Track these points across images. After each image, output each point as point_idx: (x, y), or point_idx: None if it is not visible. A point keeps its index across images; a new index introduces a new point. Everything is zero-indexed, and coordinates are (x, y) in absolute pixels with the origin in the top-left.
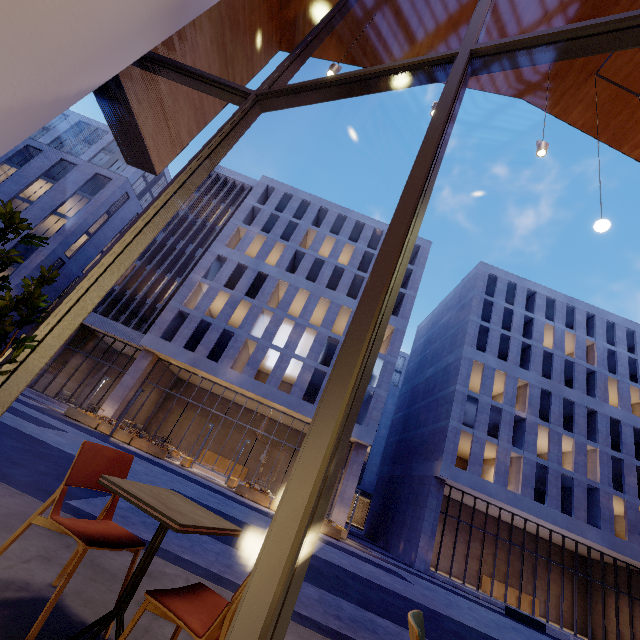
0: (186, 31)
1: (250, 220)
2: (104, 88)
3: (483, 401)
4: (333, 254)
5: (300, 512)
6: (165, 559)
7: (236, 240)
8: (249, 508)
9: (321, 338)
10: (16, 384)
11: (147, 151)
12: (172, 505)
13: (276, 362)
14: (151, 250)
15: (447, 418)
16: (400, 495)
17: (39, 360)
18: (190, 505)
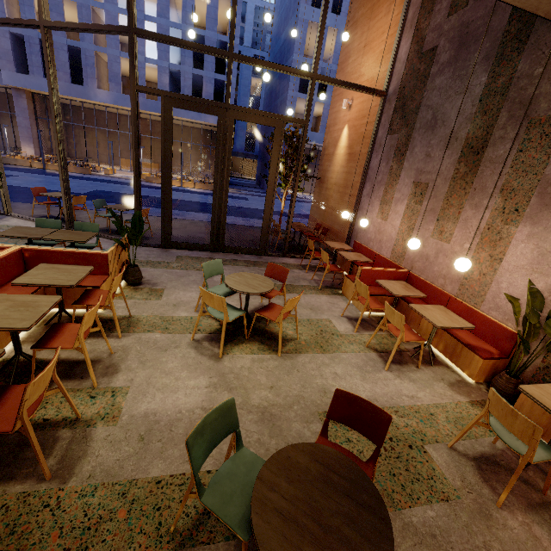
0: None
1: None
2: None
3: None
4: None
5: (64, 191)
6: None
7: None
8: (152, 188)
9: (163, 32)
10: (4, 180)
11: None
12: (57, 195)
13: None
14: None
15: (287, 90)
16: (268, 155)
17: (3, 173)
18: None
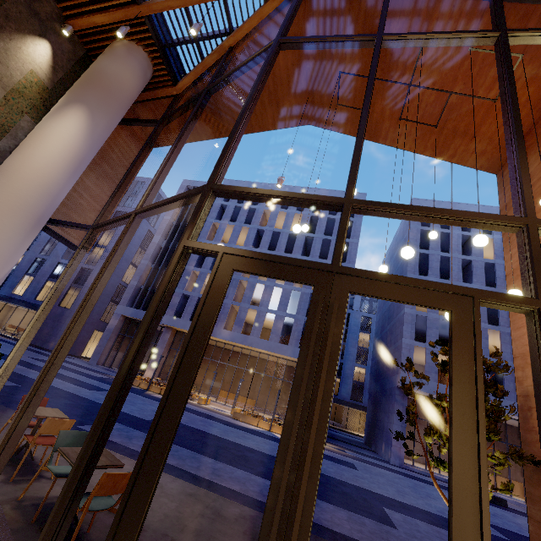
0: (79, 185)
1: (222, 215)
2: (46, 230)
3: (431, 318)
4: (286, 225)
5: (23, 404)
6: (117, 448)
7: (214, 233)
8: (233, 427)
9: (286, 293)
10: (3, 379)
11: (77, 246)
12: (40, 411)
13: (255, 318)
14: (159, 255)
15: (401, 337)
16: (380, 406)
17: (10, 370)
18: (54, 412)
